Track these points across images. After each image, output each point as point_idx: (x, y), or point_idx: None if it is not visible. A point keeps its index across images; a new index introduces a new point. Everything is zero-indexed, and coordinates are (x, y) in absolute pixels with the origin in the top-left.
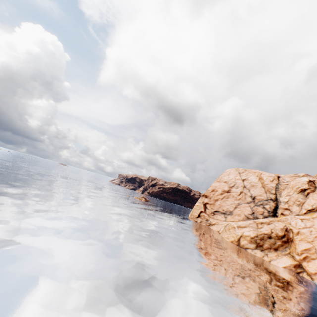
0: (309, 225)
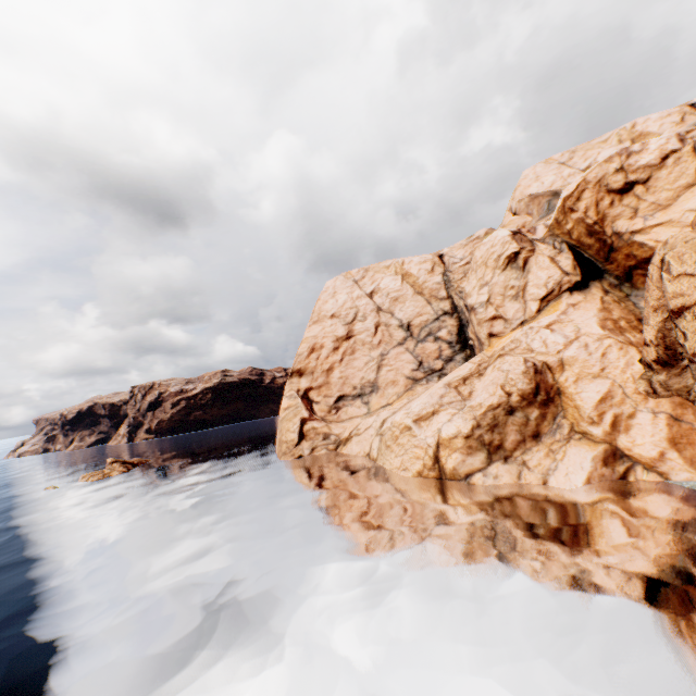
0: (572, 333)
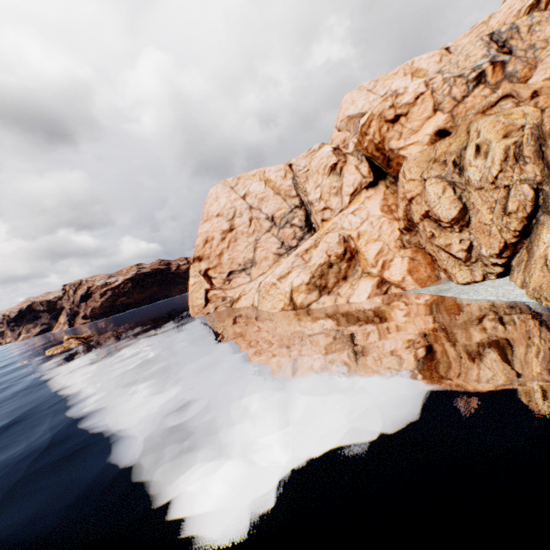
0: (365, 216)
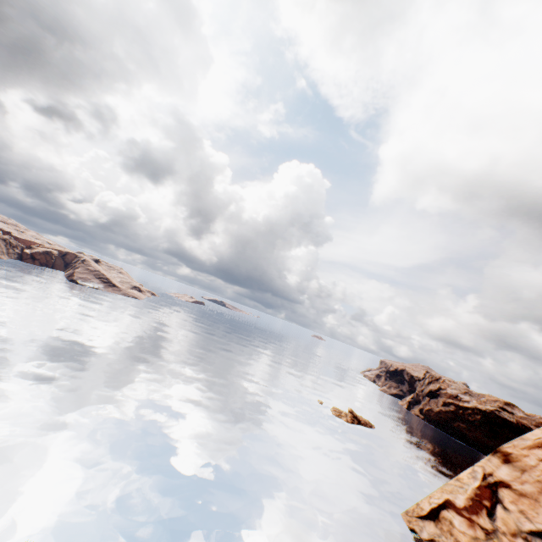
0: None
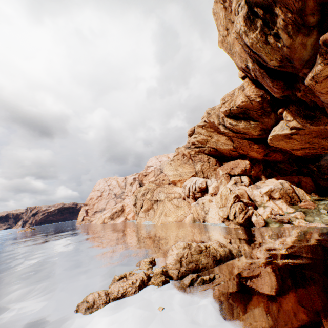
0: None
